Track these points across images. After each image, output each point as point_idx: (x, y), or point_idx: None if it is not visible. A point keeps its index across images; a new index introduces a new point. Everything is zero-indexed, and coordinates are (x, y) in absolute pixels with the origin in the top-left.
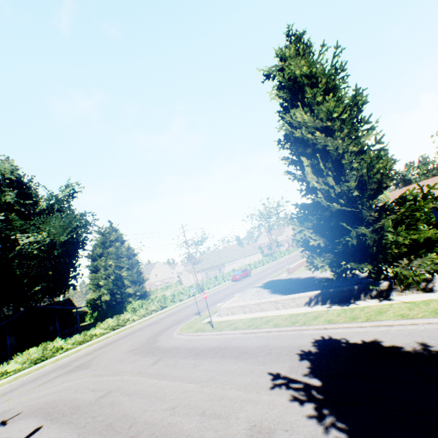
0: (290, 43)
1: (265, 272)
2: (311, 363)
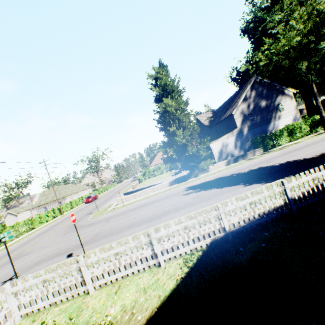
0: (159, 66)
1: (110, 194)
2: (192, 189)
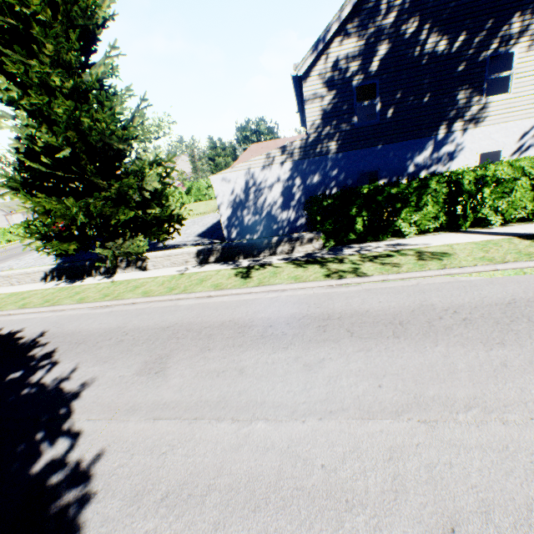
0: None
1: None
2: None
